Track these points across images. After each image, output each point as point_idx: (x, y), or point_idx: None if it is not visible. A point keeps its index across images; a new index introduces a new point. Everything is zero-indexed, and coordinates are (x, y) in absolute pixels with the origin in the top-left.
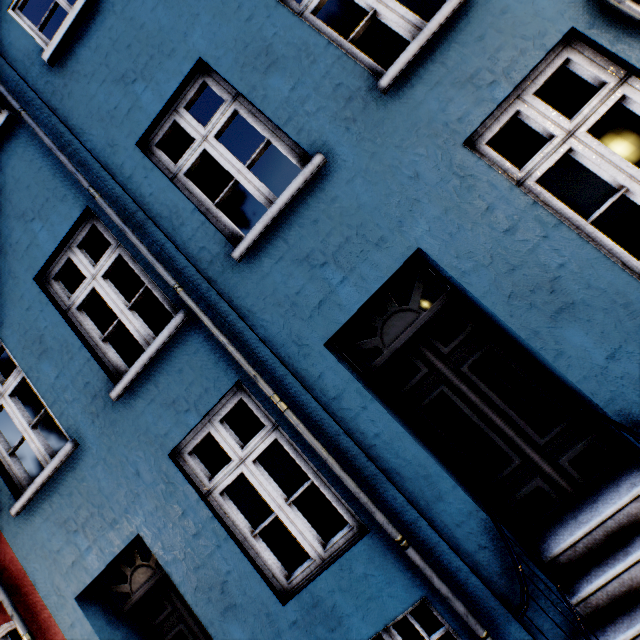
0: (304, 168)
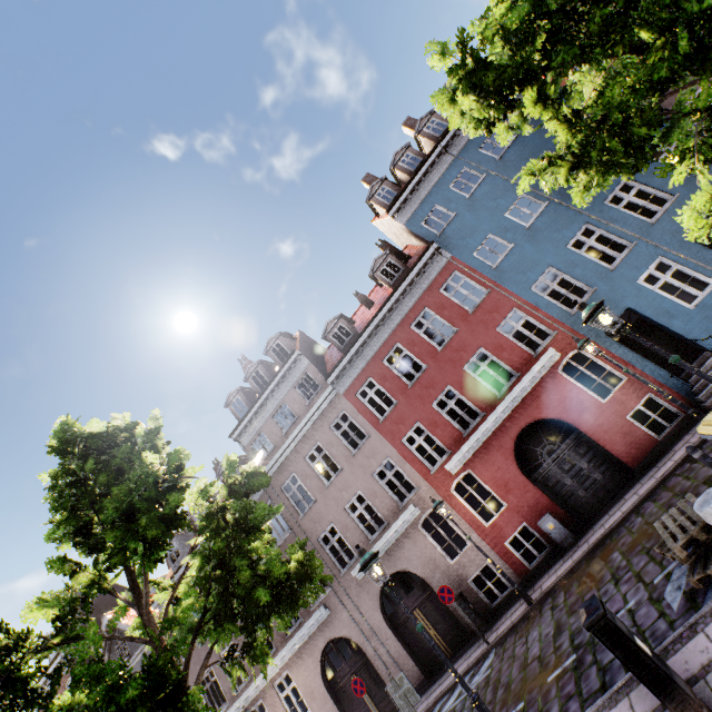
0: (673, 198)
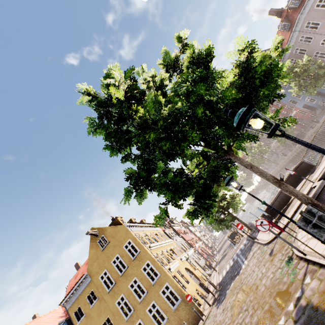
0: None
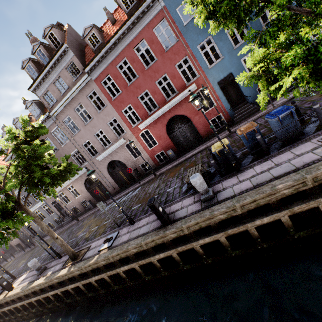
0: None
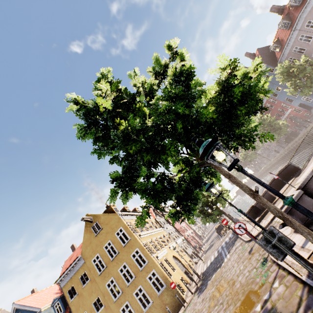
0: None
